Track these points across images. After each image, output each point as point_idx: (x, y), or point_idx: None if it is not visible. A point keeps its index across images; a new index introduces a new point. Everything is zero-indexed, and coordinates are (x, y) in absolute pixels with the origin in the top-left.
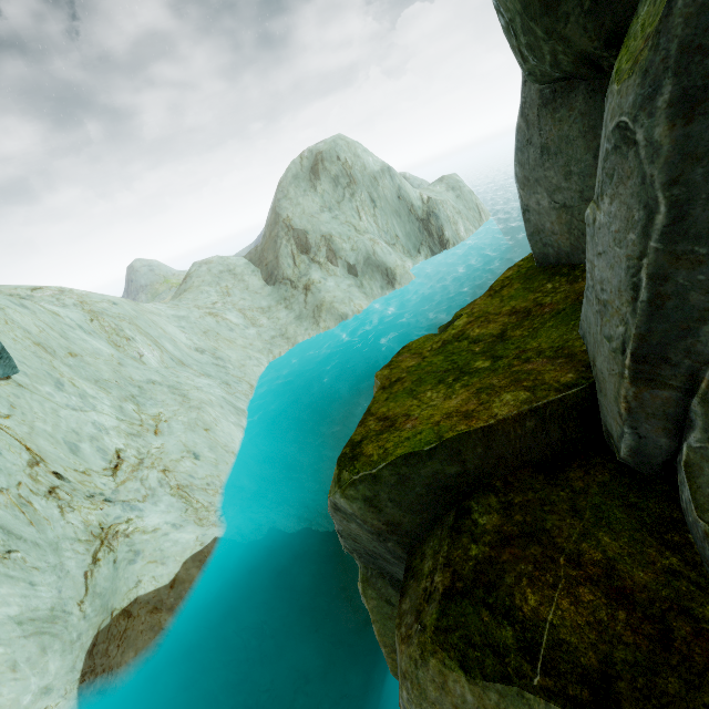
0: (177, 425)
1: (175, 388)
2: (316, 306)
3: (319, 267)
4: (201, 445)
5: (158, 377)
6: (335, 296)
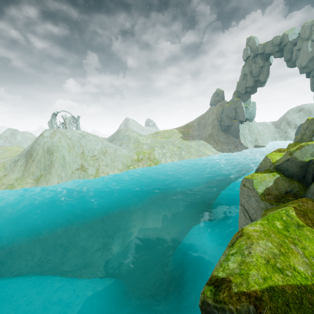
0: (262, 137)
1: (261, 133)
2: (286, 135)
3: (290, 129)
4: (264, 140)
5: (260, 131)
6: (292, 135)
